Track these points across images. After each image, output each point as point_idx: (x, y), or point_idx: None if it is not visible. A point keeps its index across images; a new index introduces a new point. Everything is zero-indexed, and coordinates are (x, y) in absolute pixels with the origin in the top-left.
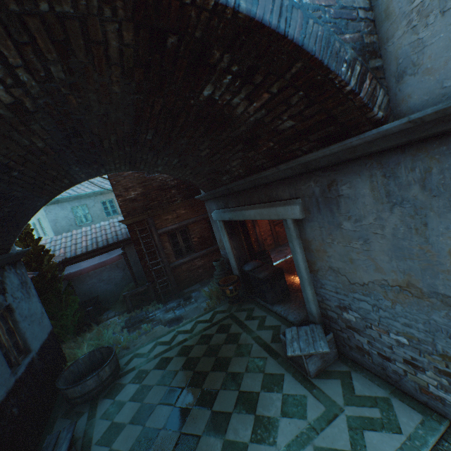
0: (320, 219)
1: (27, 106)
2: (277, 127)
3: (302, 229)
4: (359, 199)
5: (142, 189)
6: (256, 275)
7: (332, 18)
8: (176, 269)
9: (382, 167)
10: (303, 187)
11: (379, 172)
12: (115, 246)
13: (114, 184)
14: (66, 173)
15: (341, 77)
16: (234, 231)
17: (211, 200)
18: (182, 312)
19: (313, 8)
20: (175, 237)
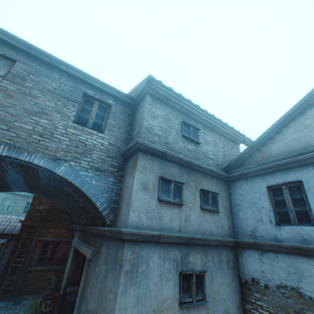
0: (94, 262)
1: (2, 170)
2: (90, 210)
3: (89, 265)
4: (102, 255)
5: (50, 206)
6: (68, 297)
7: (102, 189)
8: (30, 273)
9: (109, 243)
10: (97, 241)
11: (108, 245)
12: (6, 236)
13: (36, 197)
14: (7, 186)
15: (96, 206)
16: (78, 257)
17: (78, 230)
18: (1, 313)
19: (96, 185)
20: (47, 246)
